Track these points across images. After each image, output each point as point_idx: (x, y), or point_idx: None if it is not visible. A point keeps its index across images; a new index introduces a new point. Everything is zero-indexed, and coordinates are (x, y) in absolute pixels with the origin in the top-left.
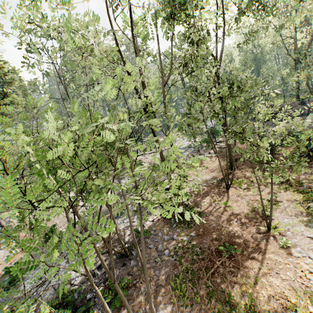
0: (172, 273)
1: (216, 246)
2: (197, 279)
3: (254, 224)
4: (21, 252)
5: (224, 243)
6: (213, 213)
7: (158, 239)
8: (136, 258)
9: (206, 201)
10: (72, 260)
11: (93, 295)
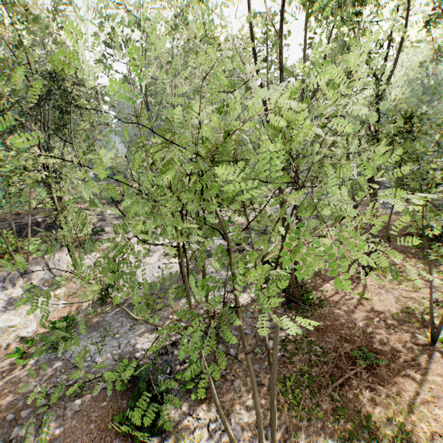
0: (279, 372)
1: (346, 350)
2: (318, 387)
3: (407, 330)
4: (70, 306)
5: (358, 347)
6: (341, 304)
7: (257, 324)
8: (226, 343)
9: (329, 286)
10: (136, 329)
11: (166, 377)
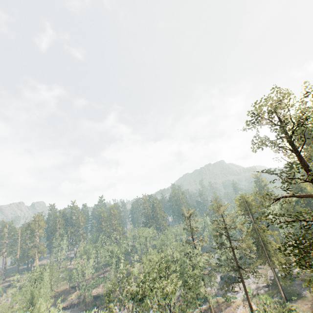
0: None
1: None
2: None
3: None
4: None
5: None
6: None
7: None
8: None
9: None
10: None
11: None
